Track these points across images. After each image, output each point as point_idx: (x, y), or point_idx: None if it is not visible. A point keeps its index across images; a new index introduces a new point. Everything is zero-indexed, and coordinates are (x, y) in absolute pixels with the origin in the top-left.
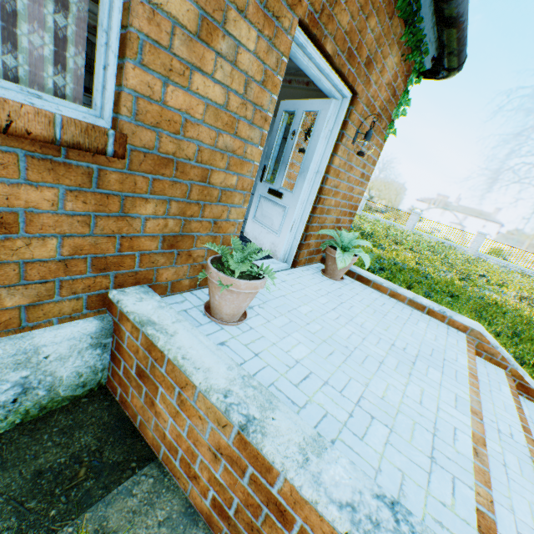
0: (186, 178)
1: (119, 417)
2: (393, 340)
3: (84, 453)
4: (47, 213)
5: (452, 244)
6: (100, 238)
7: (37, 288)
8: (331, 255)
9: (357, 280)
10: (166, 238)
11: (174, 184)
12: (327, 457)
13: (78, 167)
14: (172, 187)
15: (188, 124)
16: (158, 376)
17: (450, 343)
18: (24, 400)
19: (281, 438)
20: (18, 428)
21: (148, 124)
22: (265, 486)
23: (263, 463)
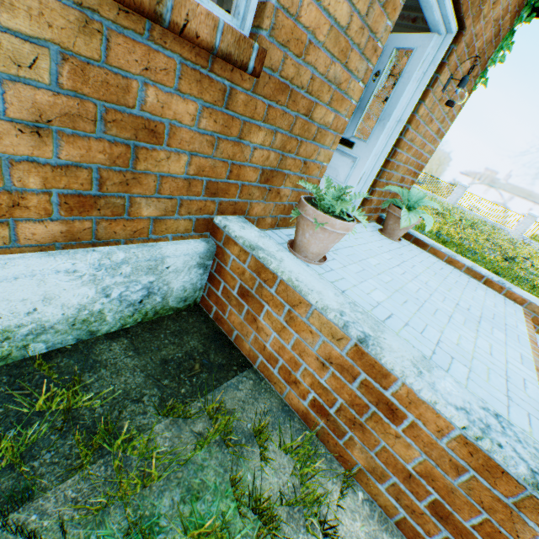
0: (295, 108)
1: (215, 331)
2: (457, 301)
3: (195, 353)
4: (184, 128)
5: (496, 224)
6: (217, 161)
7: (165, 202)
8: (394, 214)
9: (413, 244)
10: (264, 171)
11: (284, 114)
12: (435, 374)
13: (217, 82)
14: (282, 117)
15: (311, 46)
16: (266, 296)
17: (509, 312)
18: (146, 302)
19: (395, 353)
20: (139, 326)
21: (278, 42)
22: (377, 389)
23: (379, 371)
